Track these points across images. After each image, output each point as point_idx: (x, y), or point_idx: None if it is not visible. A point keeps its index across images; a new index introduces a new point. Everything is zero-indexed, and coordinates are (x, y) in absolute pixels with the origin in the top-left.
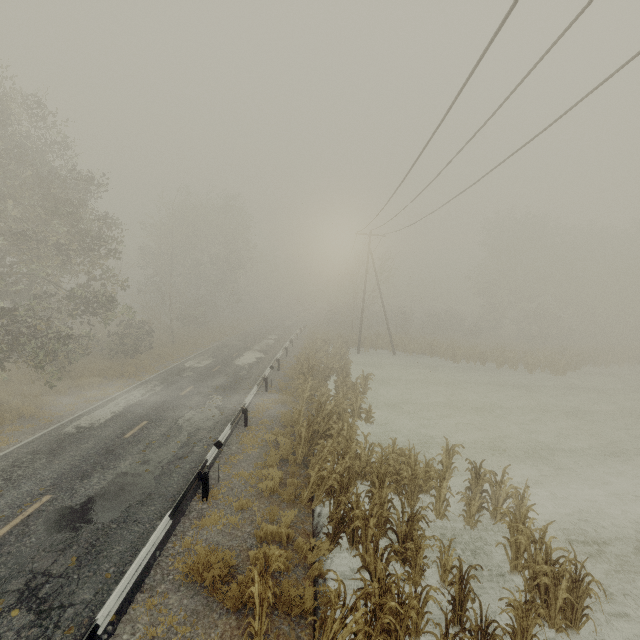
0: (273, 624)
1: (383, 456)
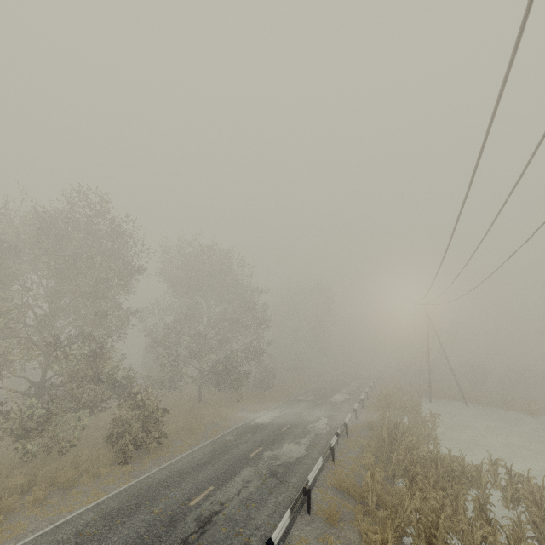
0: (378, 510)
1: (437, 451)
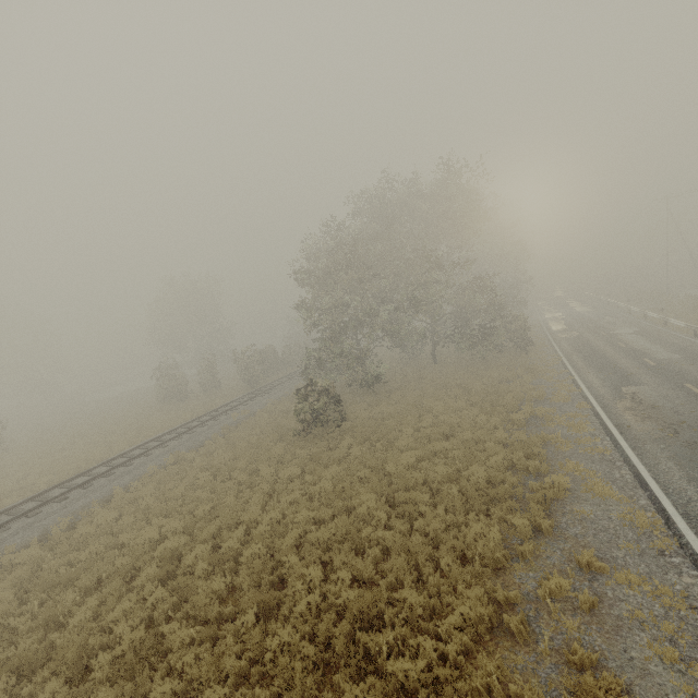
0: None
1: None
